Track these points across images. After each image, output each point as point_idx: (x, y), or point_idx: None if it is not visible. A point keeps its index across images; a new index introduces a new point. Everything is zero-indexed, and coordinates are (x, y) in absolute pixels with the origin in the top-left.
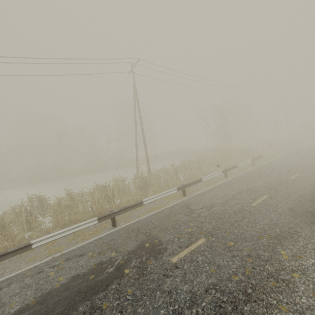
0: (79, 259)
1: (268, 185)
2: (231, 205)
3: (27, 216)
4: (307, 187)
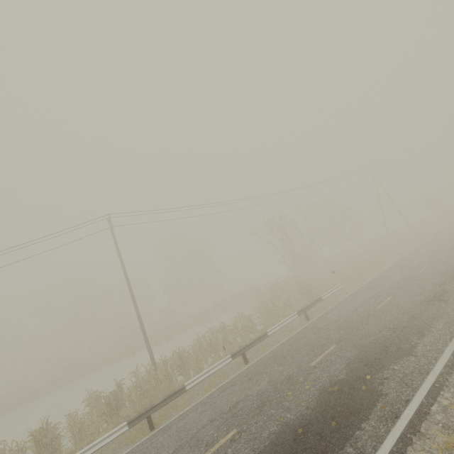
0: None
1: (266, 392)
2: None
3: None
4: (311, 394)
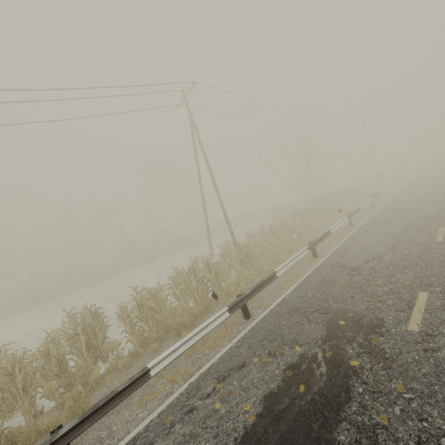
0: (244, 372)
1: (428, 218)
2: (408, 249)
3: (87, 339)
4: None
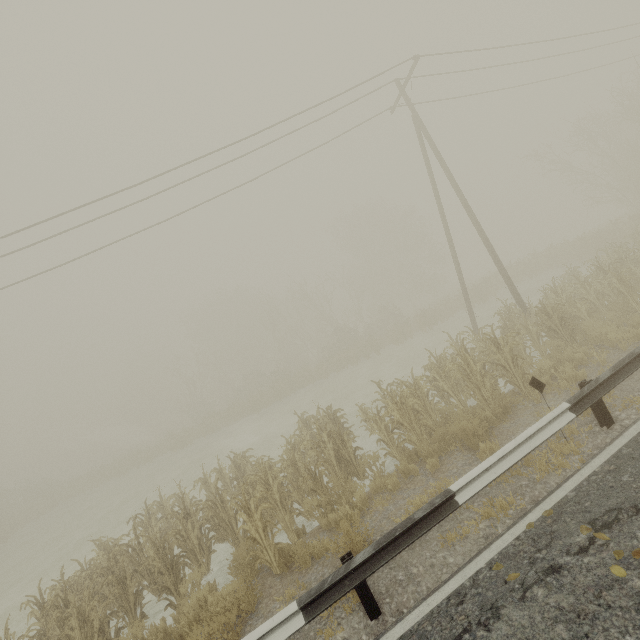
0: None
1: None
2: None
3: (335, 449)
4: None
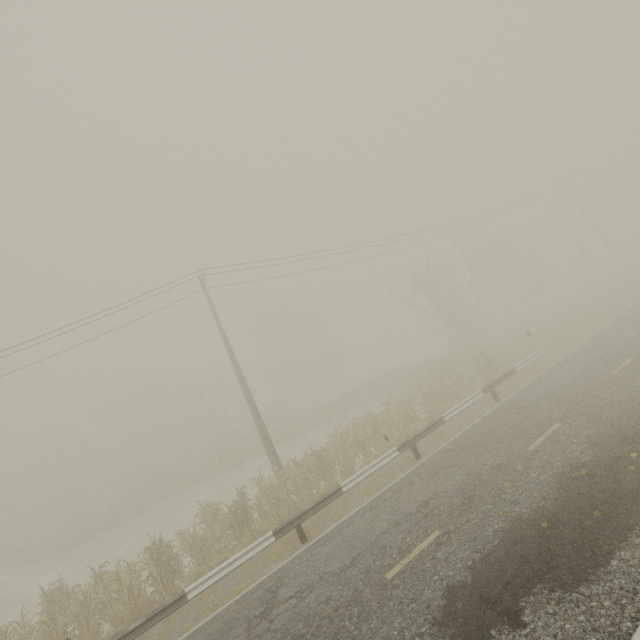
0: None
1: (467, 486)
2: (347, 582)
3: None
4: (544, 482)
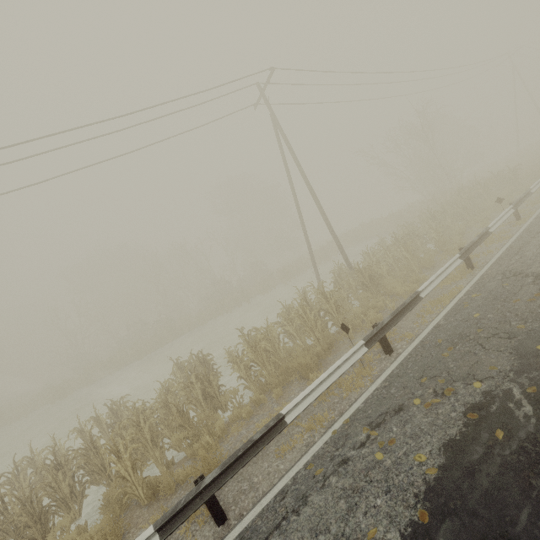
0: (405, 416)
1: None
2: None
3: (203, 388)
4: None
